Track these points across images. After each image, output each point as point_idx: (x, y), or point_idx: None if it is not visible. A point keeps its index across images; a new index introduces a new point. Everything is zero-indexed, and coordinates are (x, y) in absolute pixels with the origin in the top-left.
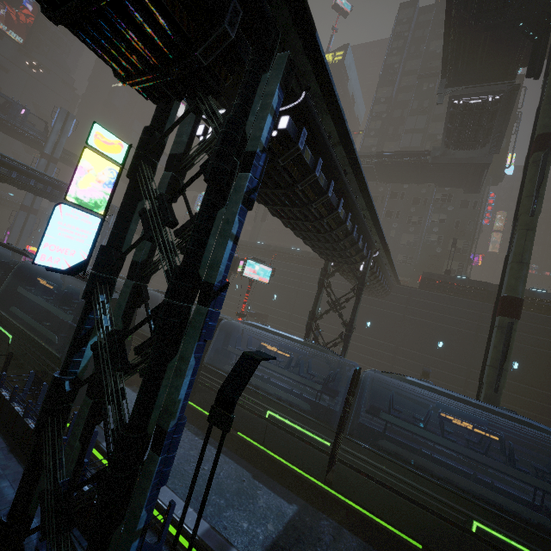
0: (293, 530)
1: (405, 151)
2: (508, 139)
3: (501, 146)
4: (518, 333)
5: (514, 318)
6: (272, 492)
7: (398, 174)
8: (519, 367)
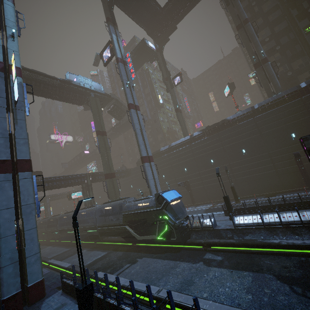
0: (64, 252)
1: (117, 124)
2: (154, 92)
3: (154, 95)
4: (159, 166)
5: (106, 179)
6: (68, 248)
7: (122, 129)
8: (164, 176)
